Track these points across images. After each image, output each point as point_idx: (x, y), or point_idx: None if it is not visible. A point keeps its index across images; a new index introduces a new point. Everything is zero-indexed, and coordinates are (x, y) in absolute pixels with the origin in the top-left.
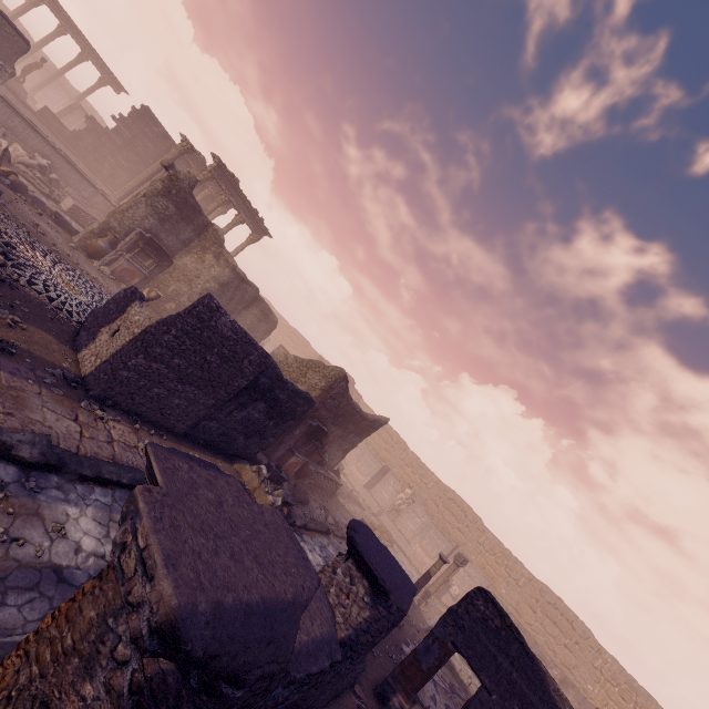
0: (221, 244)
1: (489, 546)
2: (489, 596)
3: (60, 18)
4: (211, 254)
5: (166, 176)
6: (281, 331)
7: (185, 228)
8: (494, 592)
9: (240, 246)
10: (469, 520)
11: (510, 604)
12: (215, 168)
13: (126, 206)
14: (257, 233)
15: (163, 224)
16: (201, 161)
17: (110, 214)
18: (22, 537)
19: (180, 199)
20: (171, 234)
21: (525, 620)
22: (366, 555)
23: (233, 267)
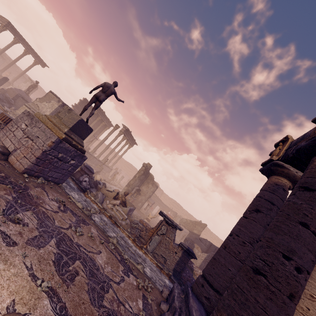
0: (153, 180)
1: (214, 238)
2: None
3: (15, 35)
4: (150, 184)
5: (144, 169)
6: (123, 164)
7: (144, 179)
8: None
9: (126, 150)
10: (207, 230)
11: None
12: (124, 130)
13: (133, 182)
14: (132, 144)
15: (140, 182)
16: (103, 113)
17: (127, 185)
18: None
19: (146, 173)
20: (141, 183)
21: None
22: None
23: (156, 186)
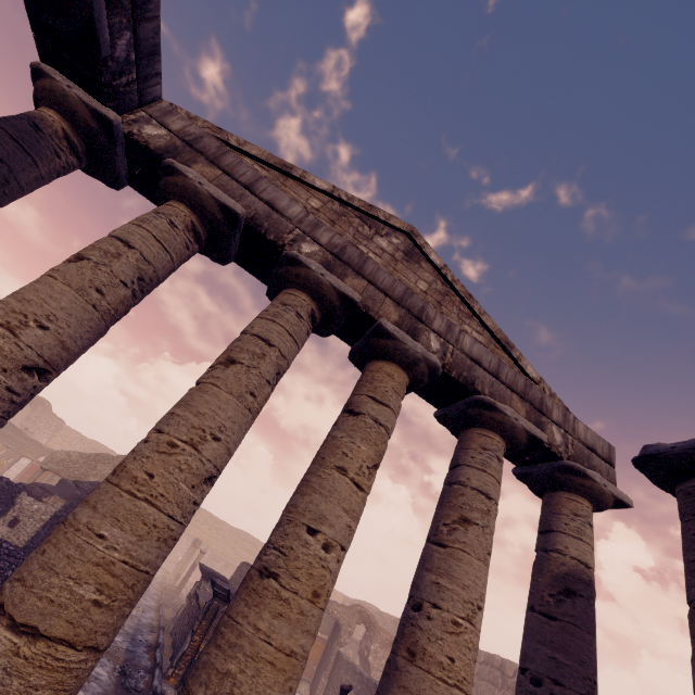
0: None
1: (204, 520)
2: (248, 564)
3: None
4: None
5: None
6: None
7: None
8: (212, 550)
9: None
10: None
11: (219, 552)
12: None
13: None
14: None
15: None
16: None
17: None
18: (114, 646)
19: None
20: None
21: (230, 558)
22: (221, 577)
23: None
